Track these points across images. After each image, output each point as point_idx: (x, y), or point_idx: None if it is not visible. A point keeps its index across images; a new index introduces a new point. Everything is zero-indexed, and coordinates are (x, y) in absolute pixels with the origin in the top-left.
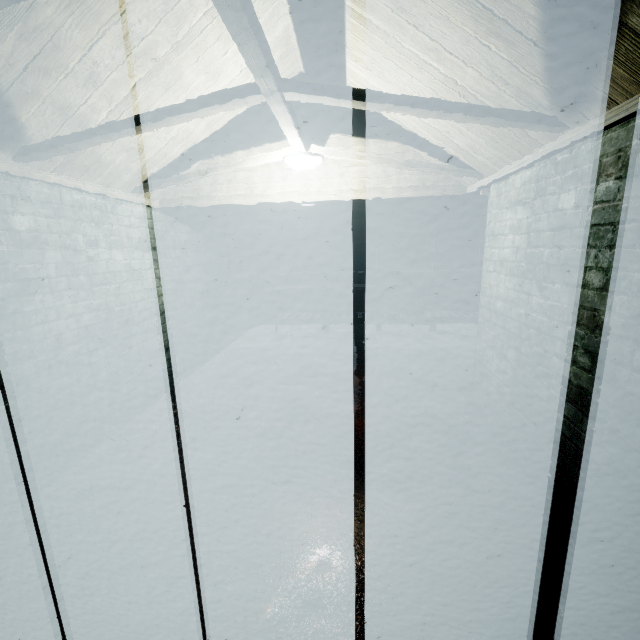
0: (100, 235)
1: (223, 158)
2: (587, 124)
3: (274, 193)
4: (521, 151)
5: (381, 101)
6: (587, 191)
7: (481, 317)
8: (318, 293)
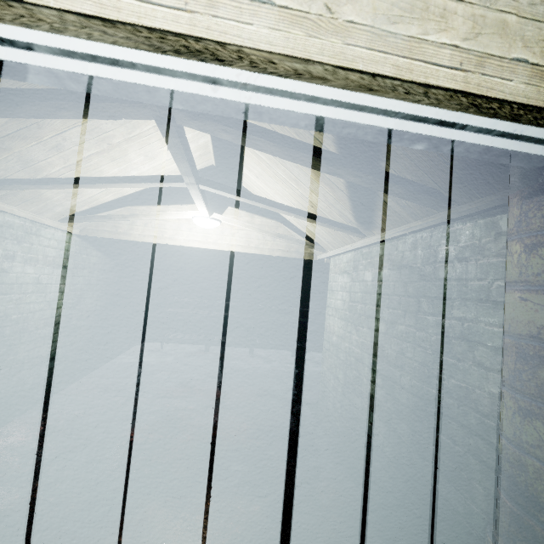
0: (19, 251)
1: (144, 207)
2: (374, 237)
3: (180, 238)
4: (345, 242)
5: (261, 202)
6: (377, 273)
7: (324, 347)
8: (204, 318)
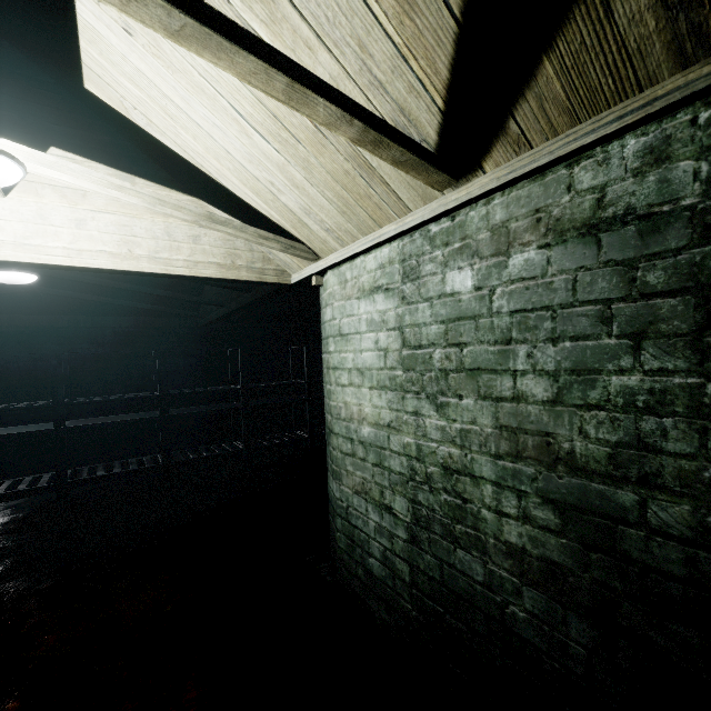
0: None
1: None
2: (482, 178)
3: None
4: (378, 220)
5: None
6: (492, 267)
7: (337, 450)
8: (45, 437)
